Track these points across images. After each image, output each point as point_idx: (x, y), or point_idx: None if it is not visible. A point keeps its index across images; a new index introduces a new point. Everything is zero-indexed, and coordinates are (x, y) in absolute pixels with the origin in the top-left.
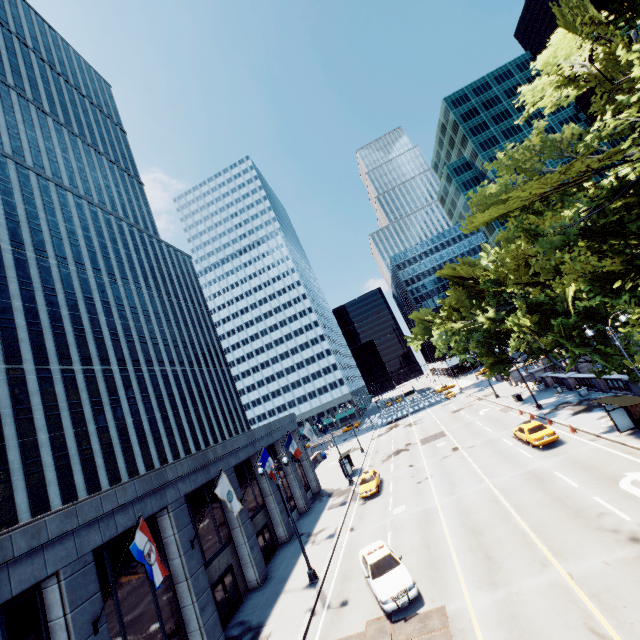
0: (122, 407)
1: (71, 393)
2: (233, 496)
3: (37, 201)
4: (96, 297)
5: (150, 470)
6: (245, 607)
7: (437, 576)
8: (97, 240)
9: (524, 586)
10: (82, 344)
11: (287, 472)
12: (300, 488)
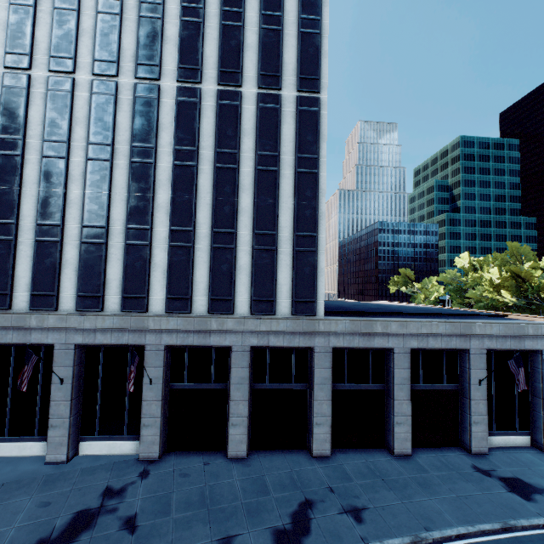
0: None
1: None
2: None
3: None
4: None
5: None
6: None
7: None
8: None
9: None
10: None
11: None
12: None
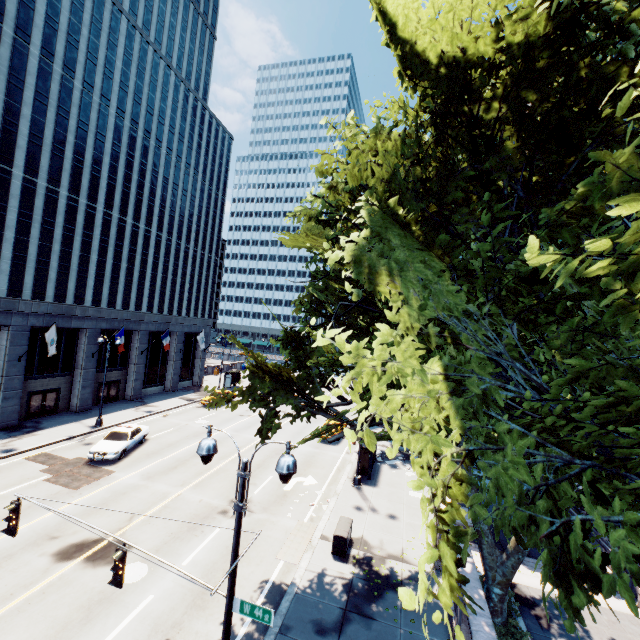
0: (92, 243)
1: (48, 211)
2: (54, 343)
3: (85, 15)
4: (109, 137)
5: (96, 303)
6: (53, 417)
7: (141, 460)
8: (135, 81)
9: (156, 486)
10: (76, 174)
11: (170, 358)
12: (174, 374)
